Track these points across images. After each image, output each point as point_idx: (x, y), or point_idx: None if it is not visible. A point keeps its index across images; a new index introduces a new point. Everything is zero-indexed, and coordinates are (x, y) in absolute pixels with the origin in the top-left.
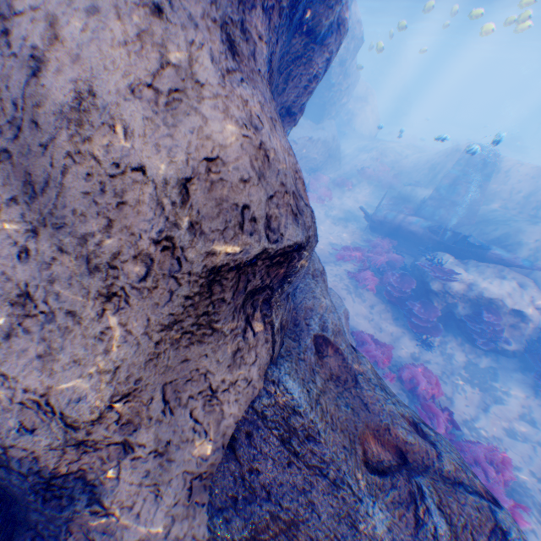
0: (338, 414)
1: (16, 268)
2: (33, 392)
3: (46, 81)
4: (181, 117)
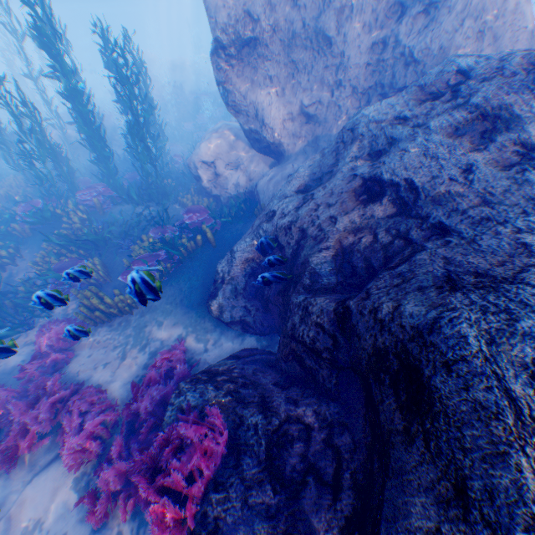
0: None
1: None
2: None
3: (507, 1)
4: (526, 10)
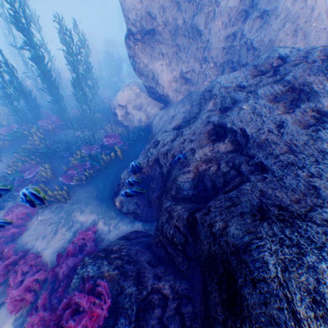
0: None
1: None
2: None
3: (313, 12)
4: (325, 18)
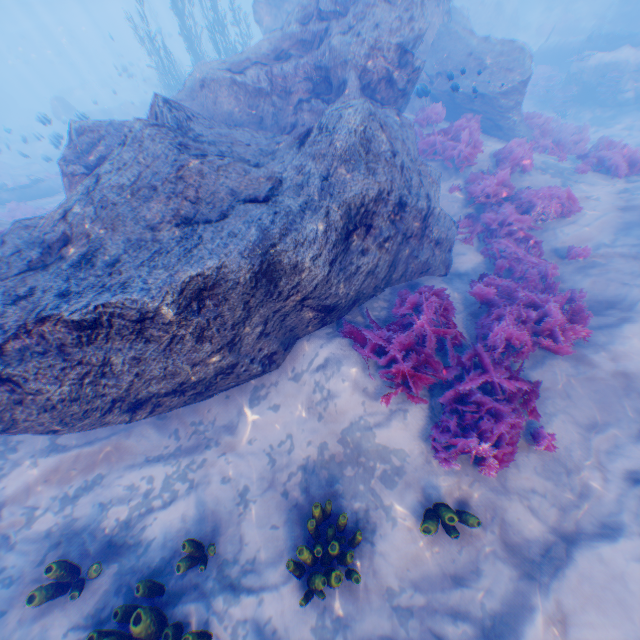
0: (465, 36)
1: None
2: None
3: None
4: None
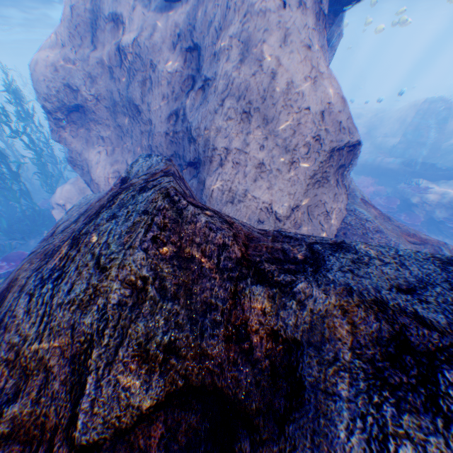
0: (385, 226)
1: (258, 154)
2: (265, 203)
3: (275, 80)
4: (316, 87)
